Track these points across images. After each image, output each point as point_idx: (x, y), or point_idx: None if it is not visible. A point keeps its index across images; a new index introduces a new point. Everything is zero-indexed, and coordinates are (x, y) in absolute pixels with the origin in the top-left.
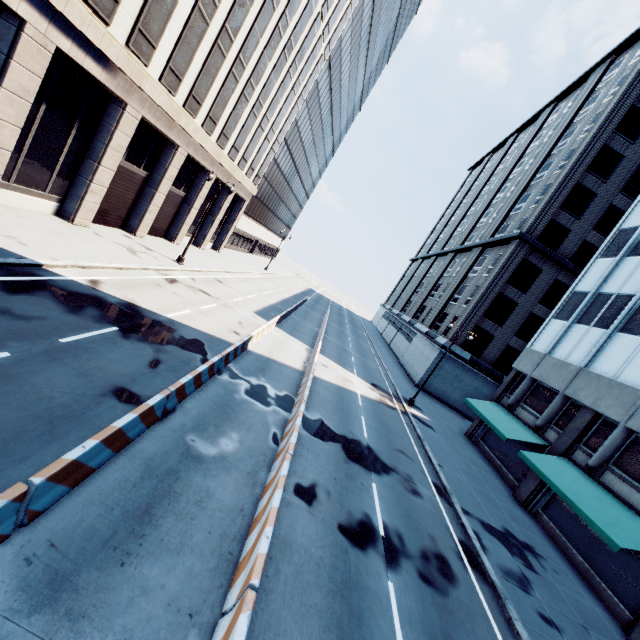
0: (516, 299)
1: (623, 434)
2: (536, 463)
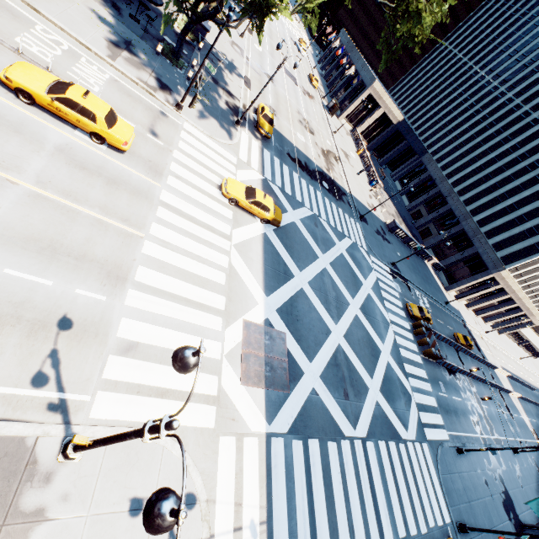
0: None
1: None
2: None
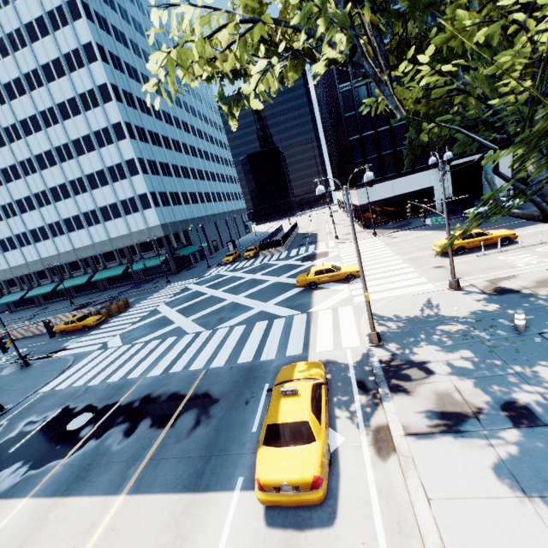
0: None
1: (34, 274)
2: (30, 295)
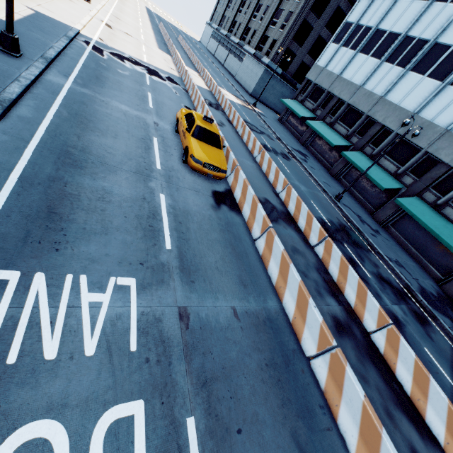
0: (313, 24)
1: (346, 107)
2: (312, 125)
